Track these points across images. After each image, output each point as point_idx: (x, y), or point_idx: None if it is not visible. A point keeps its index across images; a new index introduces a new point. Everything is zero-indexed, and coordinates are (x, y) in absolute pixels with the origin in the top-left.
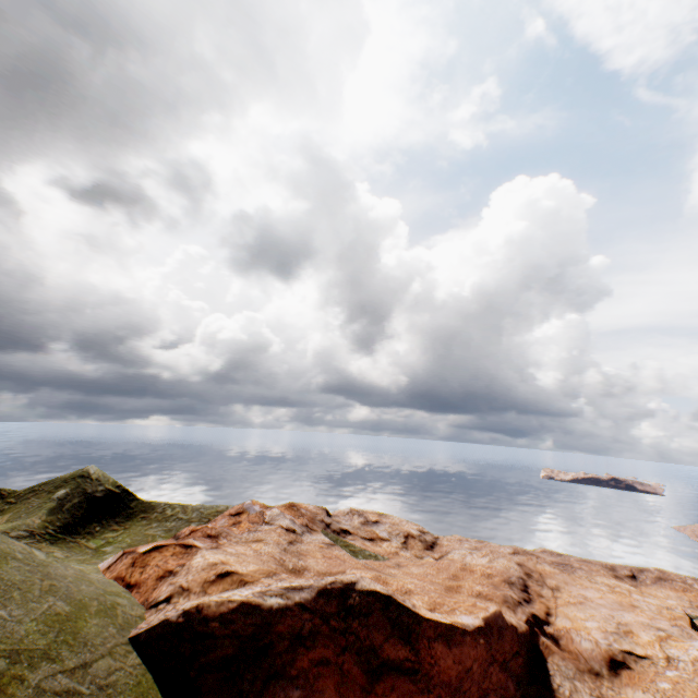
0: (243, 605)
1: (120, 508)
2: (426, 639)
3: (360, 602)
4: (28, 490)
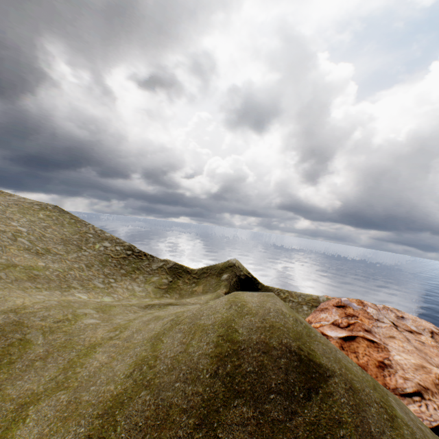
0: None
1: (254, 288)
2: None
3: None
4: (201, 269)
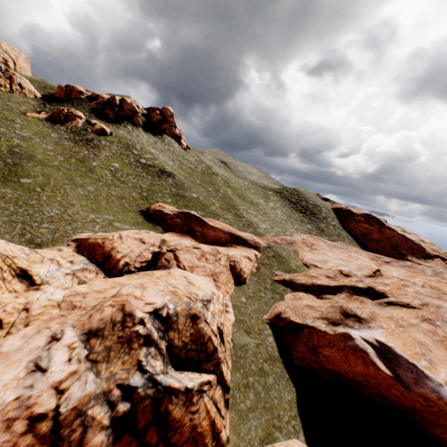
0: (348, 210)
1: None
2: (384, 228)
3: (371, 217)
4: None
